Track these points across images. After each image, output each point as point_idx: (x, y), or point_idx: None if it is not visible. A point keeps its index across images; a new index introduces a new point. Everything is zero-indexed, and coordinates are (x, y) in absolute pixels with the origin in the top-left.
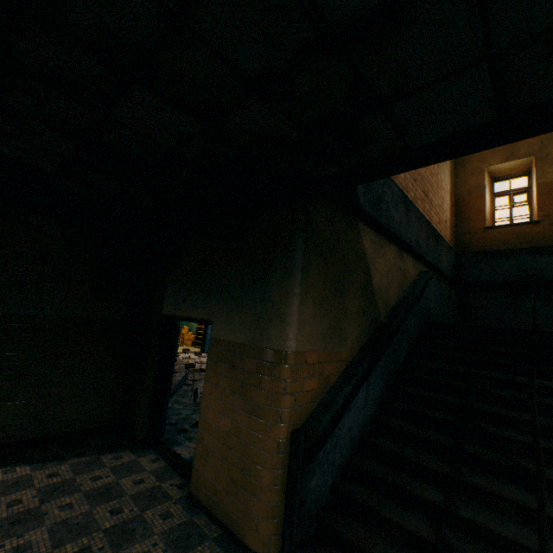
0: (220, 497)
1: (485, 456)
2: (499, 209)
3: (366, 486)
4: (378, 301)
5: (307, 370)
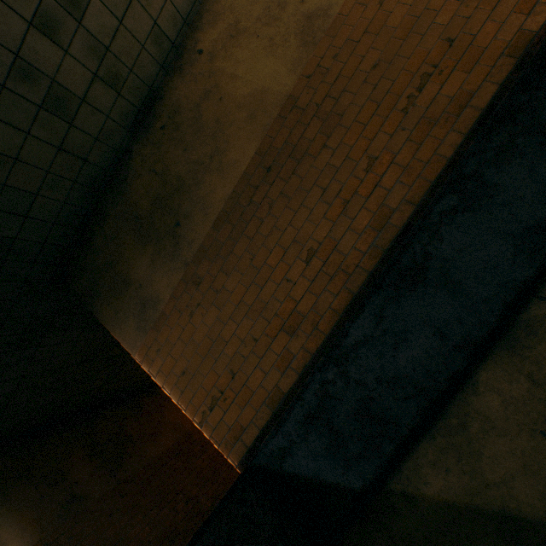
0: None
1: None
2: None
3: None
4: None
5: None
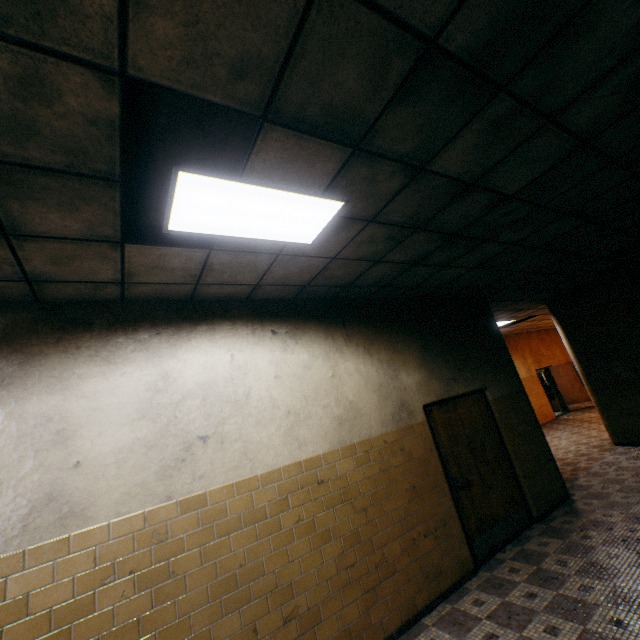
0: None
1: None
2: None
3: None
4: None
5: None
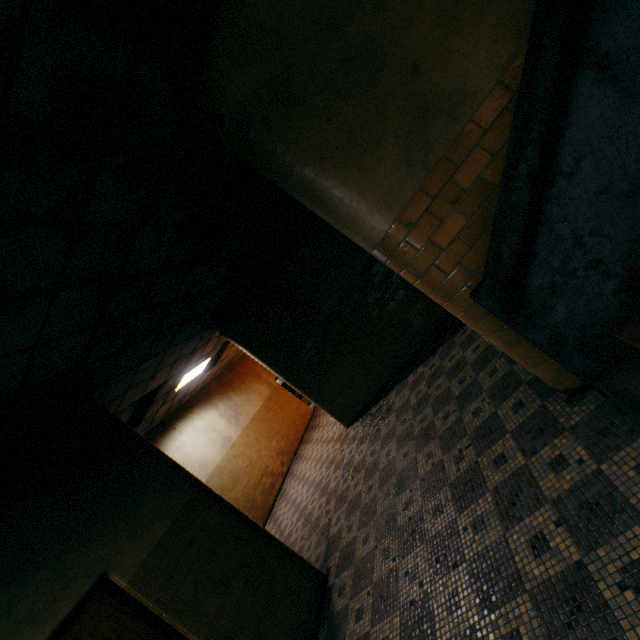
0: None
1: None
2: None
3: None
4: None
5: (423, 229)
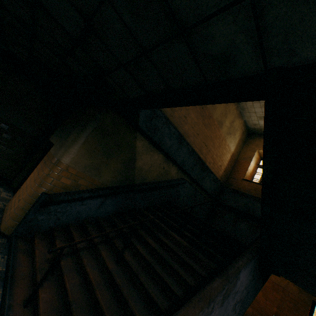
0: (9, 209)
1: (116, 244)
2: (258, 174)
3: (66, 235)
4: (136, 173)
5: (67, 174)
